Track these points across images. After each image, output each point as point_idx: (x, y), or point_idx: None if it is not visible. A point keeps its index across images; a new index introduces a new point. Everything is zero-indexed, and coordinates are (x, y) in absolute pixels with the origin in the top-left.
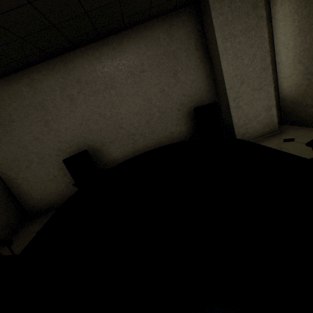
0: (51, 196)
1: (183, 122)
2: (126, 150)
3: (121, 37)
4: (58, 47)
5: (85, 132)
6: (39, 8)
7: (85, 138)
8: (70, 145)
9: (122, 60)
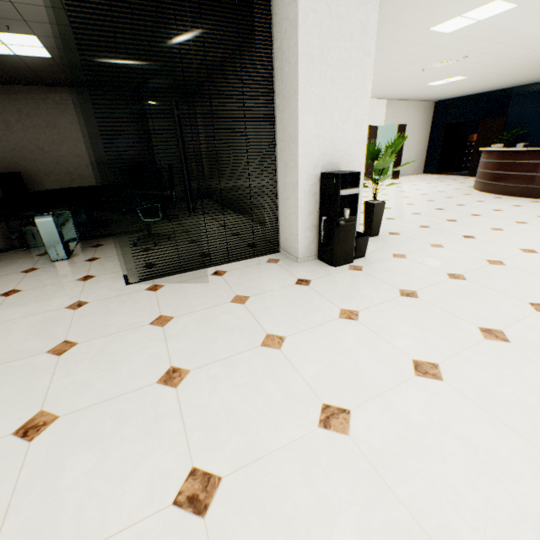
0: None
1: (123, 176)
2: (63, 186)
3: (70, 92)
4: (5, 82)
5: (18, 158)
6: (6, 71)
7: (17, 163)
8: None
9: (69, 109)
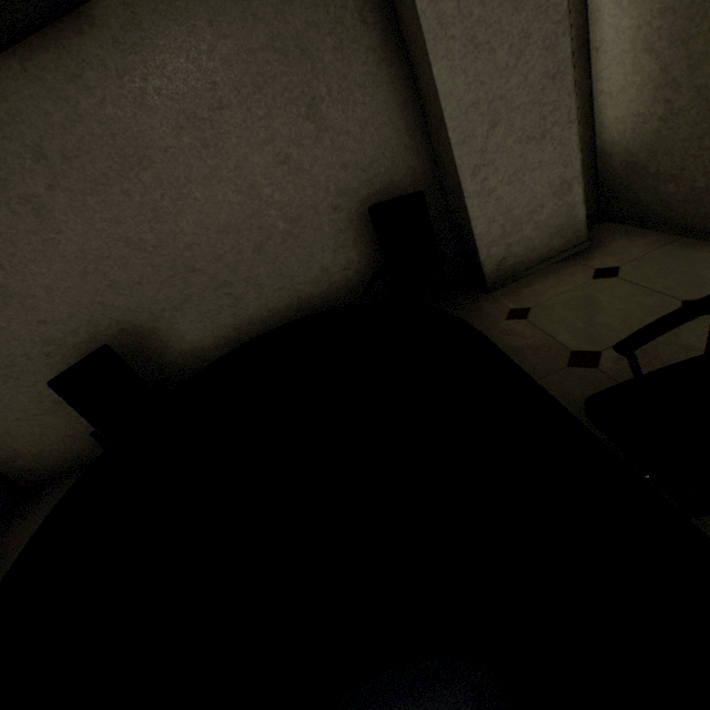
0: (62, 445)
1: (351, 241)
2: (220, 323)
3: (130, 2)
4: None
5: (101, 291)
6: None
7: (105, 306)
8: (71, 326)
9: (151, 79)
